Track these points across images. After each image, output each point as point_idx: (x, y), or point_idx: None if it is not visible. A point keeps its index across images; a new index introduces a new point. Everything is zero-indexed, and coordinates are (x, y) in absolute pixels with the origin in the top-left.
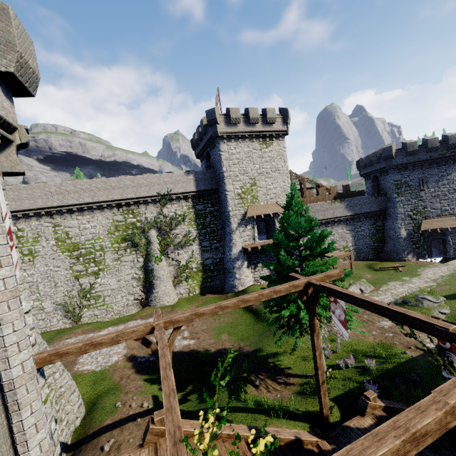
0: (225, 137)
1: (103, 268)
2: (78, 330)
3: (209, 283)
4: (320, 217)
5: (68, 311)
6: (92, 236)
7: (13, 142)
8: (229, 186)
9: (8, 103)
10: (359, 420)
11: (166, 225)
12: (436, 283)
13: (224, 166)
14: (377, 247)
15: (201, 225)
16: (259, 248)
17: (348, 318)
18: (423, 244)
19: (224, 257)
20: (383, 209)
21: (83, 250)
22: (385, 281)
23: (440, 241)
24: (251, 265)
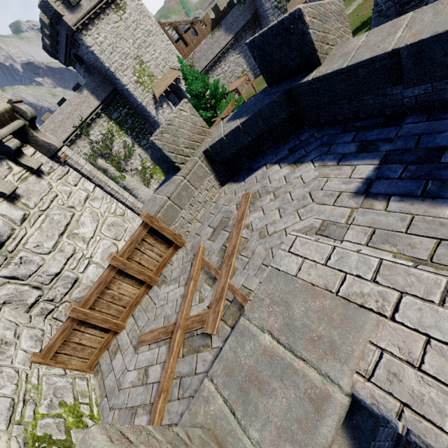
0: (81, 28)
1: None
2: None
3: None
4: (211, 57)
5: None
6: None
7: None
8: (124, 79)
9: None
10: None
11: (104, 149)
12: None
13: (104, 62)
14: None
15: (129, 130)
16: None
17: None
18: None
19: None
20: (255, 13)
21: None
22: None
23: None
24: None
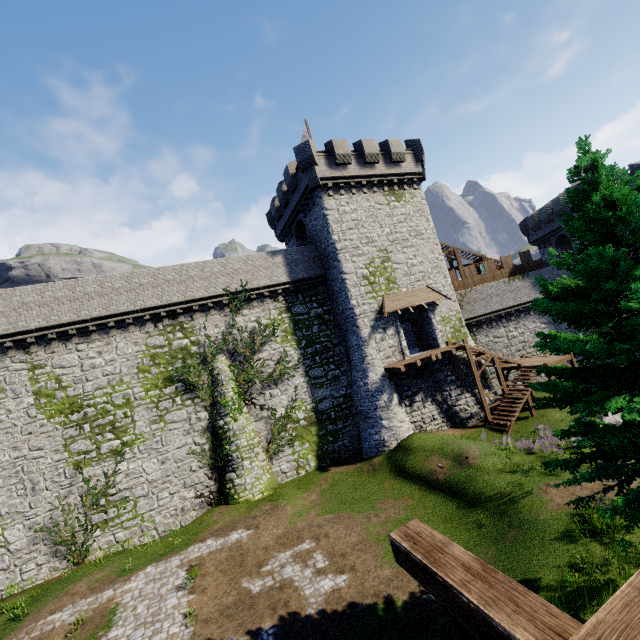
0: (330, 187)
1: (131, 441)
2: (79, 586)
3: (332, 445)
4: (497, 307)
5: (59, 542)
6: (108, 380)
7: None
8: (347, 264)
9: None
10: None
11: (244, 345)
12: None
13: (333, 232)
14: None
15: (305, 340)
16: (419, 364)
17: None
18: None
19: (354, 392)
20: None
21: (89, 409)
22: None
23: None
24: (403, 400)
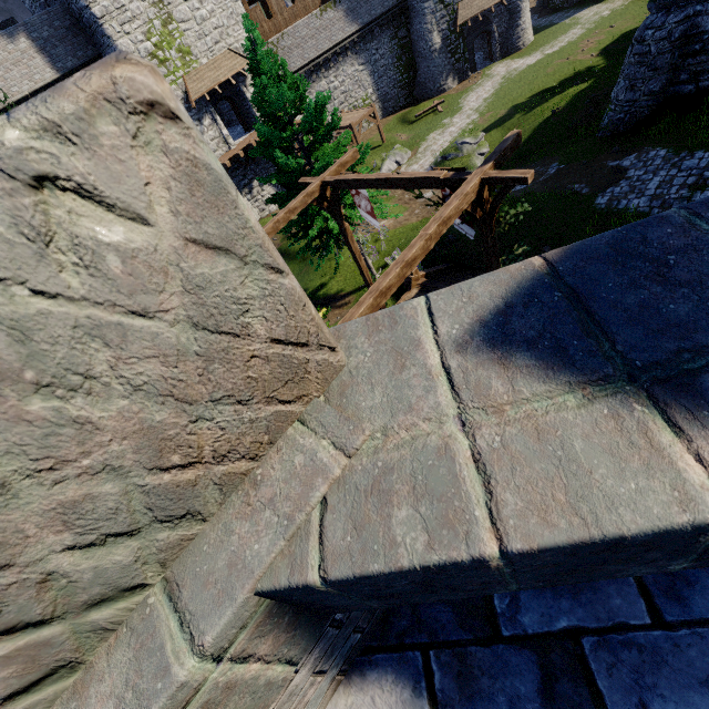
0: None
1: None
2: None
3: None
4: (313, 54)
5: None
6: None
7: None
8: (122, 40)
9: None
10: (407, 295)
11: None
12: (479, 113)
13: None
14: (407, 81)
15: None
16: (242, 155)
17: (382, 207)
18: (464, 52)
19: None
20: None
21: None
22: (423, 137)
23: (485, 36)
24: (243, 190)
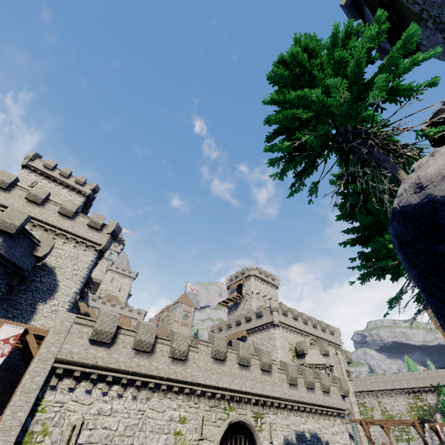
0: None
1: (411, 438)
2: None
3: None
4: None
5: None
6: (399, 412)
7: (350, 374)
8: None
9: (348, 366)
10: None
11: None
12: None
13: None
14: None
15: None
16: None
17: None
18: None
19: None
20: None
21: None
22: None
23: None
24: None
